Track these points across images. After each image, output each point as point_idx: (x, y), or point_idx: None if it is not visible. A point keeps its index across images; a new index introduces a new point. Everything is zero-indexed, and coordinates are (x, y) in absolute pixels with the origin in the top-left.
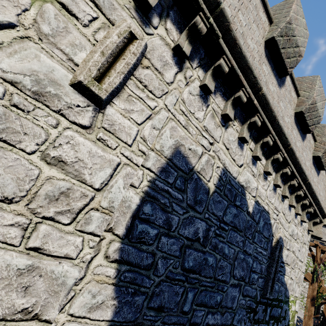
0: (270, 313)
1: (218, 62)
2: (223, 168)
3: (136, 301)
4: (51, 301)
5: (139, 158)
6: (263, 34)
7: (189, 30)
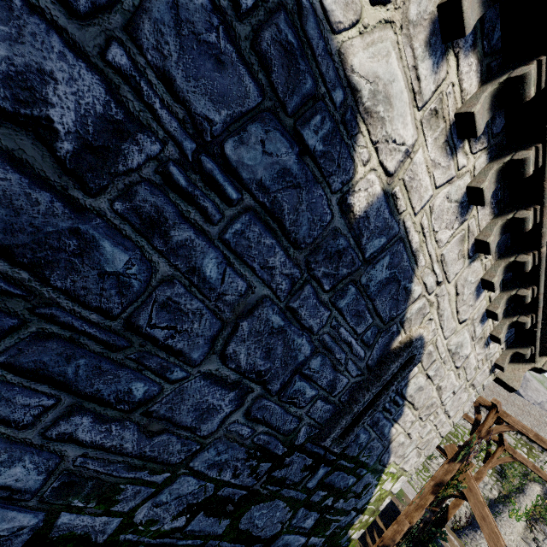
0: (325, 478)
1: None
2: None
3: None
4: None
5: None
6: None
7: None
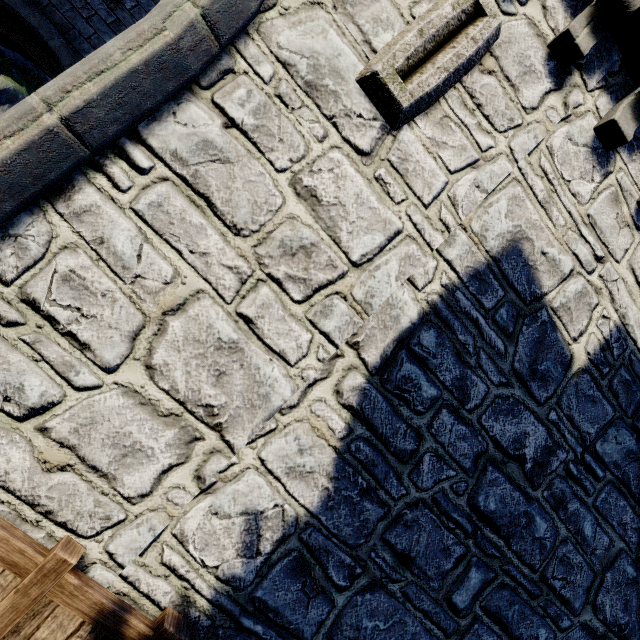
0: None
1: None
2: (618, 326)
3: (365, 511)
4: (244, 416)
5: (436, 234)
6: None
7: (597, 7)
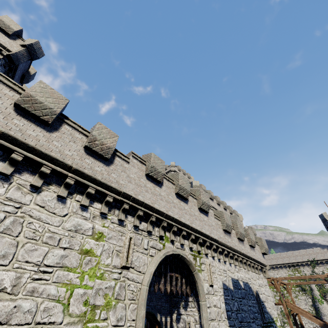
0: None
1: (219, 250)
2: (231, 278)
3: None
4: None
5: (220, 293)
6: (221, 228)
7: (212, 249)
